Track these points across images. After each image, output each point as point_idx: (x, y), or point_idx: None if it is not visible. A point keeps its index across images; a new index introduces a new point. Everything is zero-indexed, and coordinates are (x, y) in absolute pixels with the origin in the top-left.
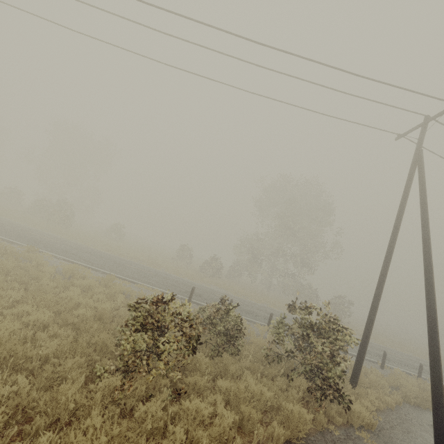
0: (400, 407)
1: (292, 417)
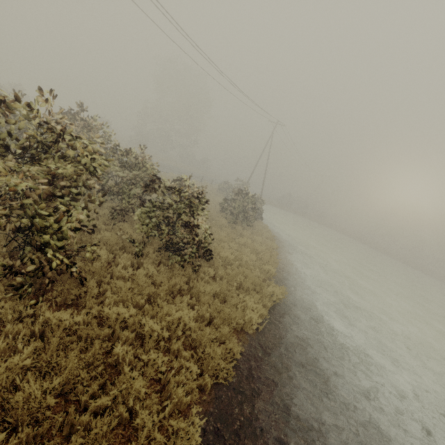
0: None
1: None
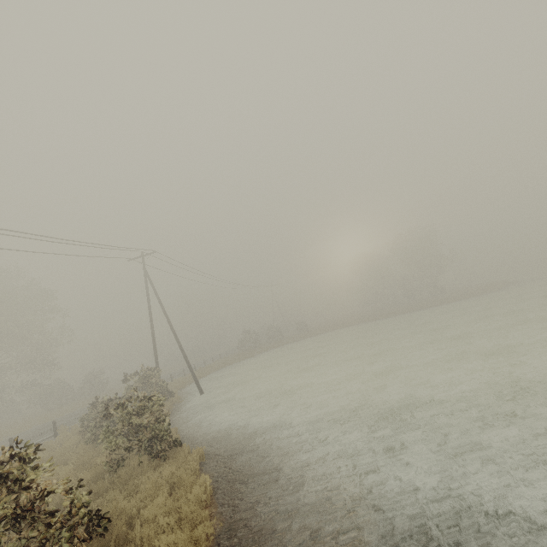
0: (178, 393)
1: (166, 407)
